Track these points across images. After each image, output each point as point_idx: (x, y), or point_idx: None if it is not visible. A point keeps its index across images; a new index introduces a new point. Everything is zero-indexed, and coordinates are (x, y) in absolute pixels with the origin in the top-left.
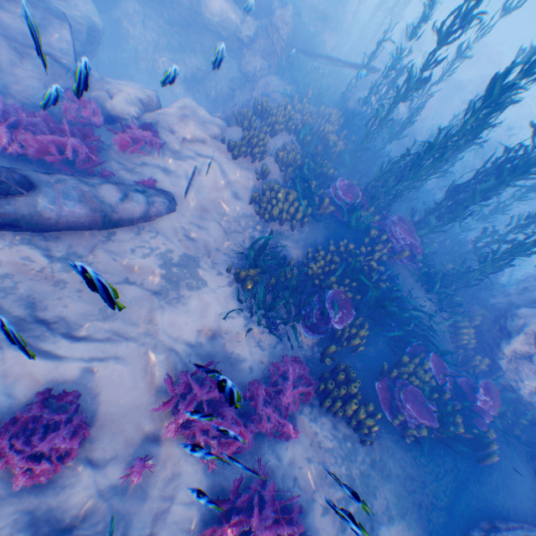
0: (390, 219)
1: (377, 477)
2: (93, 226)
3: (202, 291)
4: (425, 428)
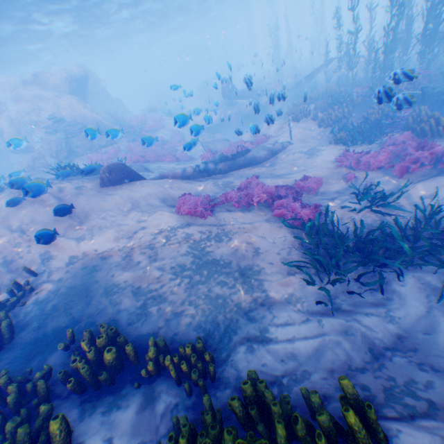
0: None
1: None
2: (269, 157)
3: (324, 151)
4: None
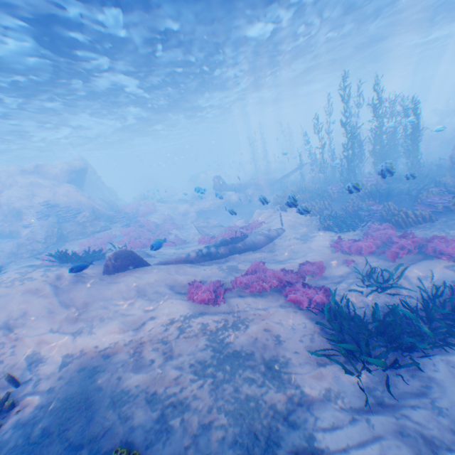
0: (361, 180)
1: (449, 221)
2: (266, 242)
3: (316, 237)
4: (450, 198)
